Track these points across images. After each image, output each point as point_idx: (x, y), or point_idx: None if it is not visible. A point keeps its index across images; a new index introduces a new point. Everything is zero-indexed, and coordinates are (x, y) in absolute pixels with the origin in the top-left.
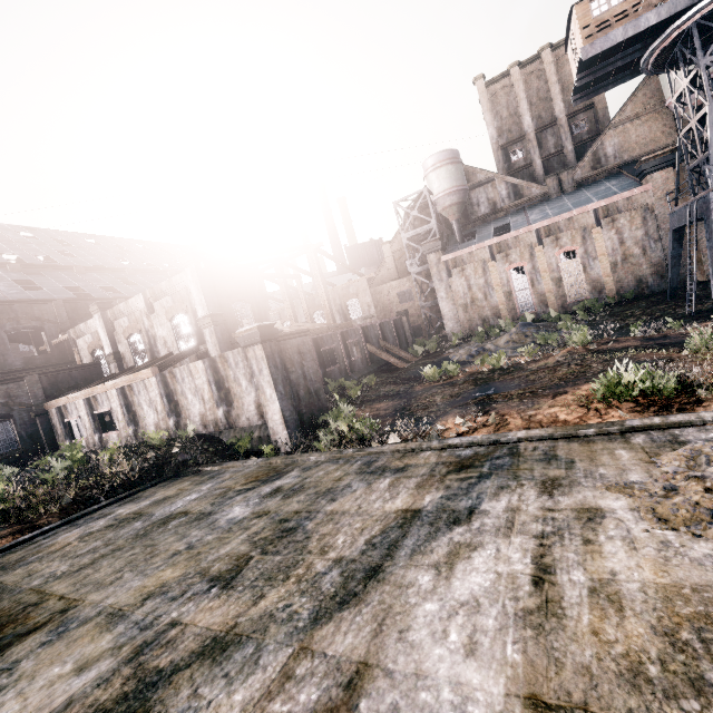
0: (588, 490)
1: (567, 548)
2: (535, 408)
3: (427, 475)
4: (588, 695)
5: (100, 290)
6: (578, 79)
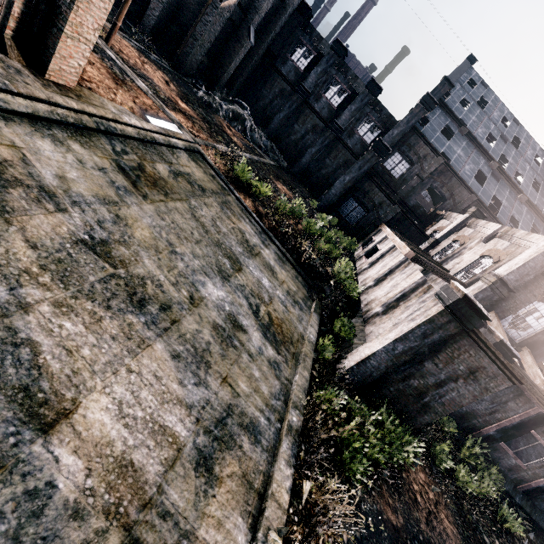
0: None
1: None
2: None
3: (156, 496)
4: None
5: (508, 217)
6: None
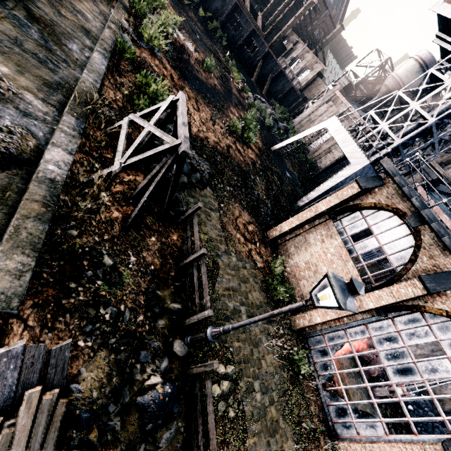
0: None
1: None
2: None
3: None
4: None
5: None
6: (437, 36)
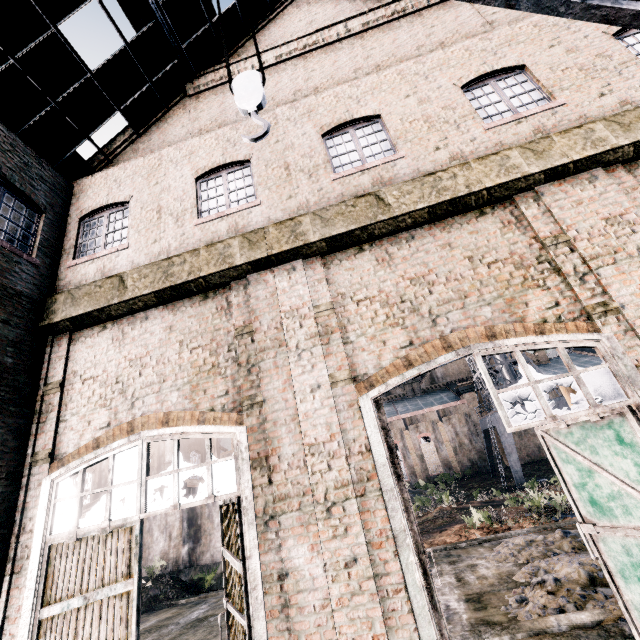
0: (469, 560)
1: (466, 573)
2: (432, 538)
3: None
4: (481, 590)
5: None
6: None
